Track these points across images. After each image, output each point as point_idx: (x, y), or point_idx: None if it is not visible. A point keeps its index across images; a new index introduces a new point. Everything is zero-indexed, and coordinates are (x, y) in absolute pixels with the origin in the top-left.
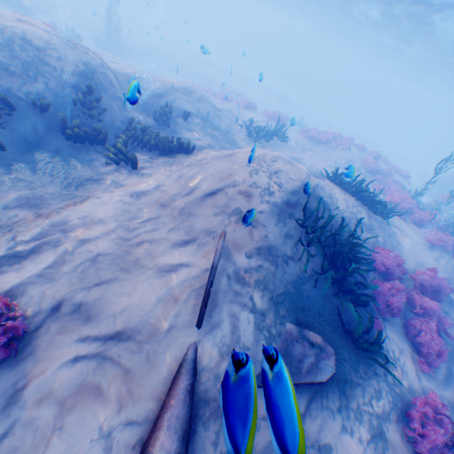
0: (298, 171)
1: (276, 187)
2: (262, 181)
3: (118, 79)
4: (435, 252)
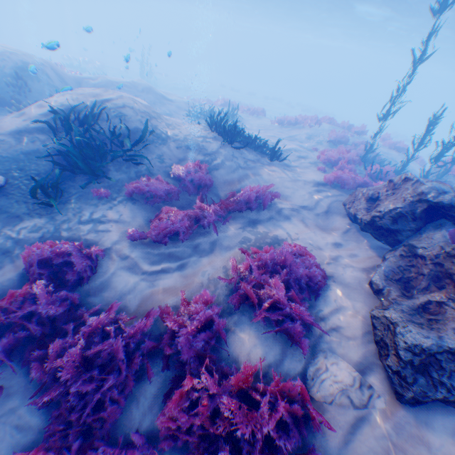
0: (112, 95)
1: (71, 101)
2: (64, 99)
3: (62, 76)
4: (321, 189)
